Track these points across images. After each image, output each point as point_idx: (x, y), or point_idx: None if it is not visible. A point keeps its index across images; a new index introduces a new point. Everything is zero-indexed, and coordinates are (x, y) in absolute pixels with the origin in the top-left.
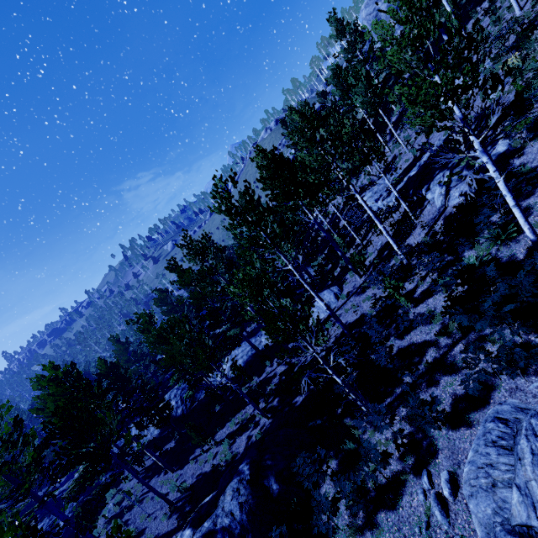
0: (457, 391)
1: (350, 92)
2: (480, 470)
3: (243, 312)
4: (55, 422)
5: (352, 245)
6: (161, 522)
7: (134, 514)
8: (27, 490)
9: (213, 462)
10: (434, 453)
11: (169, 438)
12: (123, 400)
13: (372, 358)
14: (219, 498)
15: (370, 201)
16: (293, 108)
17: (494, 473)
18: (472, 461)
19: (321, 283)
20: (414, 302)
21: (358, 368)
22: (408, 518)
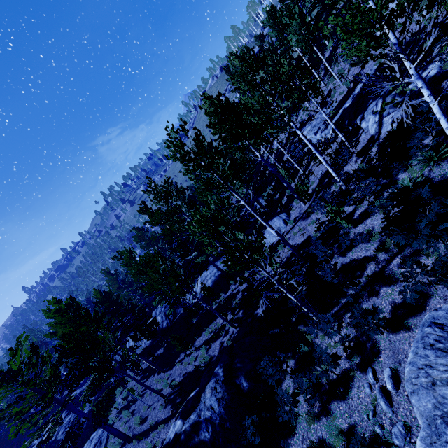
0: (396, 299)
1: (286, 32)
2: (420, 370)
3: (204, 248)
4: (64, 345)
5: (296, 176)
6: (159, 411)
7: (138, 406)
8: (50, 398)
9: (194, 364)
10: (377, 353)
11: (159, 346)
12: (118, 320)
13: (319, 274)
14: (201, 395)
15: (309, 134)
16: (234, 53)
17: (433, 373)
18: (412, 362)
19: (271, 211)
20: (354, 223)
21: (307, 283)
22: (357, 407)
